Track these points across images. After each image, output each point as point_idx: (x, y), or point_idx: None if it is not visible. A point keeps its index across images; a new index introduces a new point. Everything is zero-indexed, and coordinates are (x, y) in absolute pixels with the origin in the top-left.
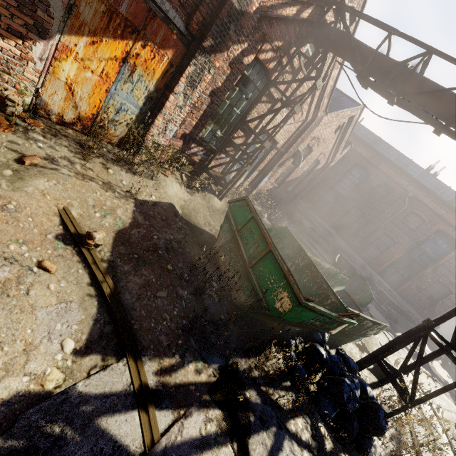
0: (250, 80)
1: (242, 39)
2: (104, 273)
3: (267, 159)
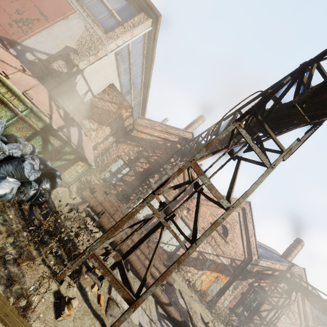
0: (258, 292)
1: (252, 277)
2: None
3: None
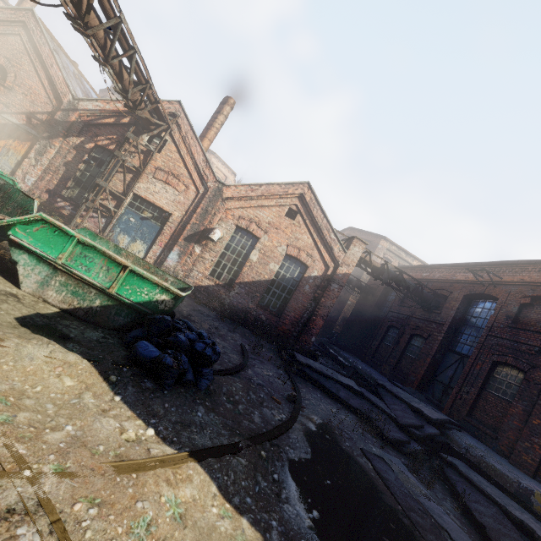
0: (104, 160)
1: (76, 135)
2: None
3: (168, 233)
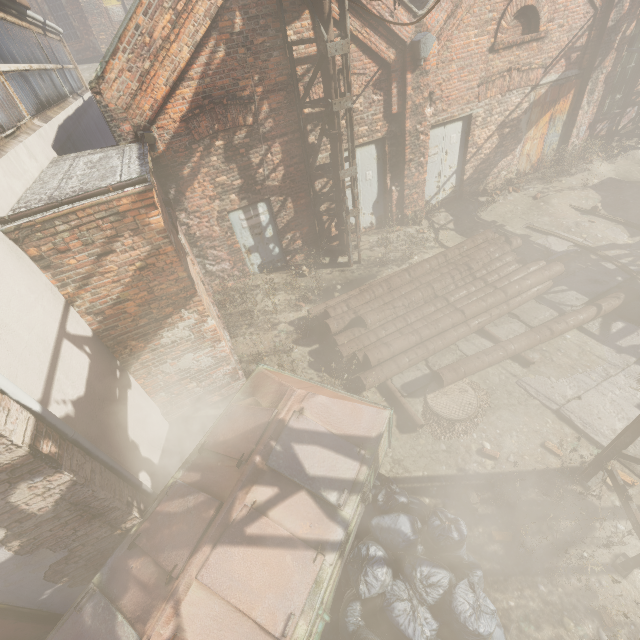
0: (636, 35)
1: (621, 29)
2: (614, 217)
3: None
